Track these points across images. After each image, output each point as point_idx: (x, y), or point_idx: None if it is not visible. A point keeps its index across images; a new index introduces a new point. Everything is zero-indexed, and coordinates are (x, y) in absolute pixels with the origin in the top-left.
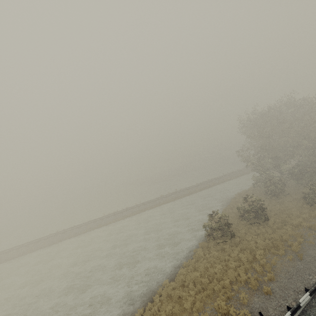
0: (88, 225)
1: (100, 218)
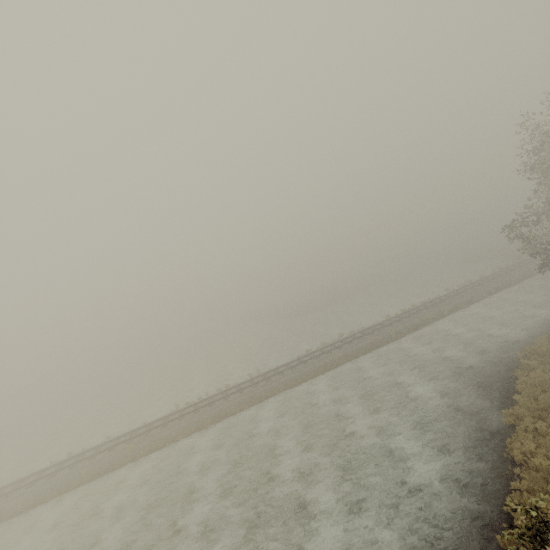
0: (128, 446)
1: (162, 423)
